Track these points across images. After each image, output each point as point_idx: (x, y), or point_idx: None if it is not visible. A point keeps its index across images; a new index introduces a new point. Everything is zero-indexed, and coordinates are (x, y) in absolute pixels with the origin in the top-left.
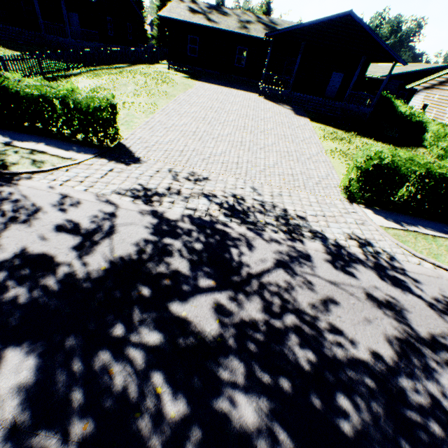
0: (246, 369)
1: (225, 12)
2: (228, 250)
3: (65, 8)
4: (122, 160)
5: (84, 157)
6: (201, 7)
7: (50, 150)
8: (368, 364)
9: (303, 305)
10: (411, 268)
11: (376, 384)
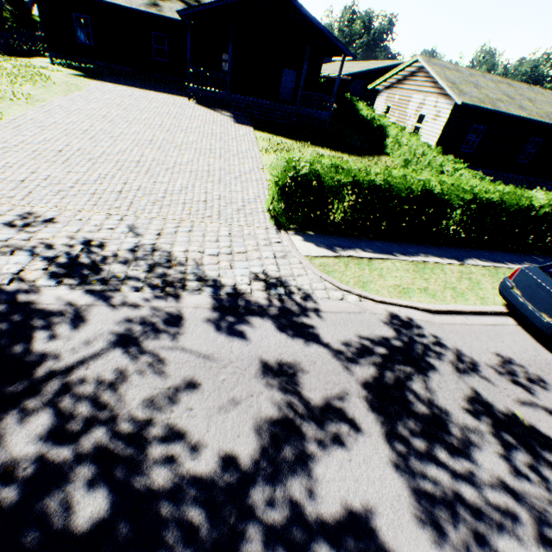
0: None
1: None
2: (27, 337)
3: None
4: None
5: None
6: None
7: None
8: (208, 481)
9: (132, 405)
10: (330, 306)
11: (208, 515)
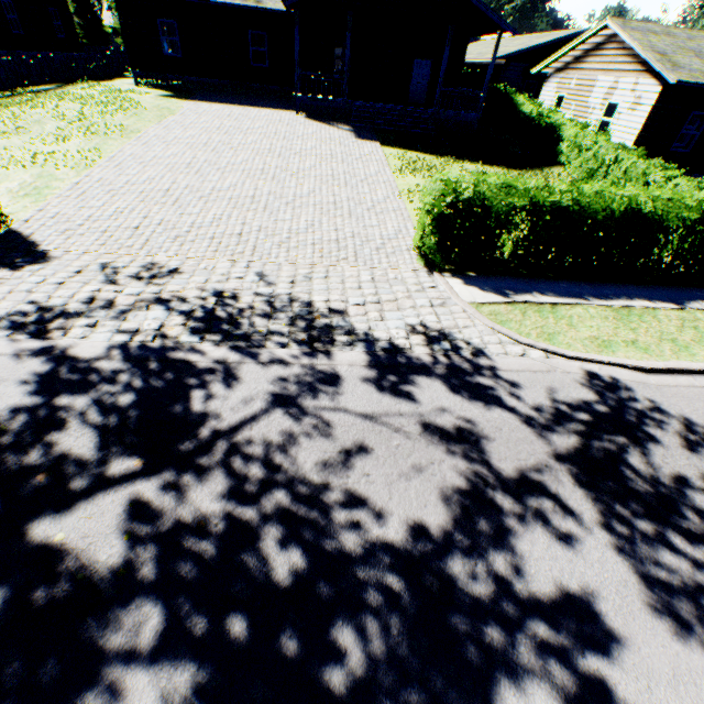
0: (164, 618)
1: None
2: (184, 396)
3: None
4: (8, 262)
5: None
6: None
7: None
8: (401, 549)
9: (305, 468)
10: (510, 364)
11: (407, 583)
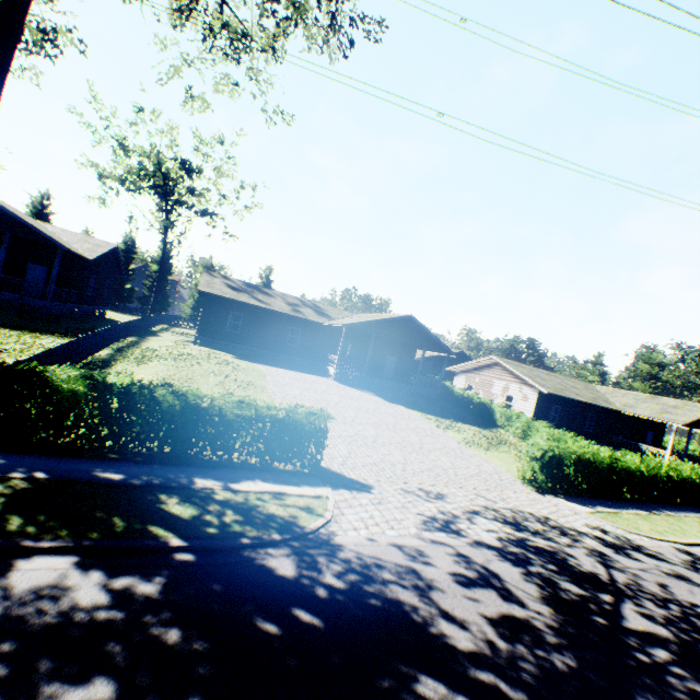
0: None
1: (267, 292)
2: (569, 564)
3: (58, 267)
4: (355, 487)
5: (325, 490)
6: (239, 284)
7: (284, 489)
8: None
9: (660, 593)
10: (643, 543)
11: None
